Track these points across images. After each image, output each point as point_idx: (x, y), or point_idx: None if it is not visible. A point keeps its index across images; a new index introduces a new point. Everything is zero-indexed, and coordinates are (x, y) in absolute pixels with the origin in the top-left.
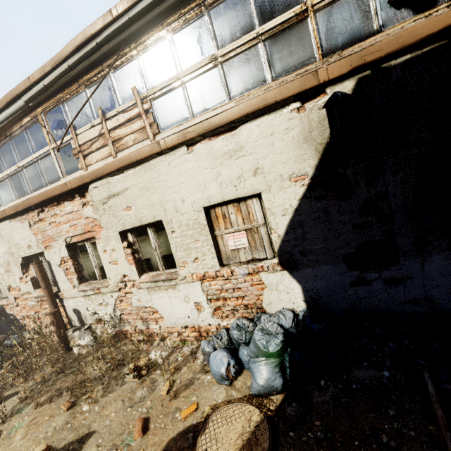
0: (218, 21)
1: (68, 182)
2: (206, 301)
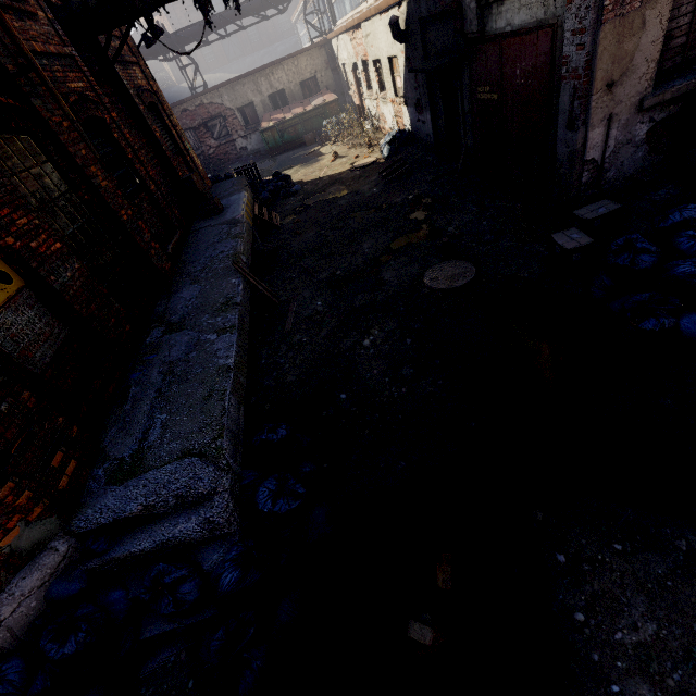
0: None
1: (355, 20)
2: (394, 116)
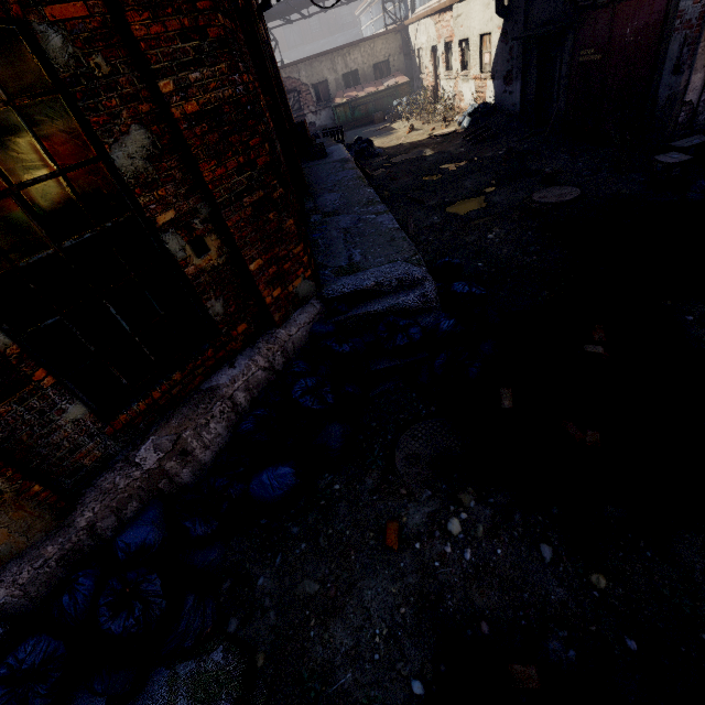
0: None
1: (446, 2)
2: (475, 92)
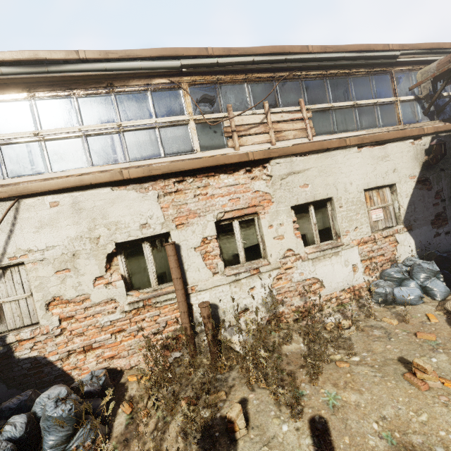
0: (357, 86)
1: (251, 153)
2: (360, 262)
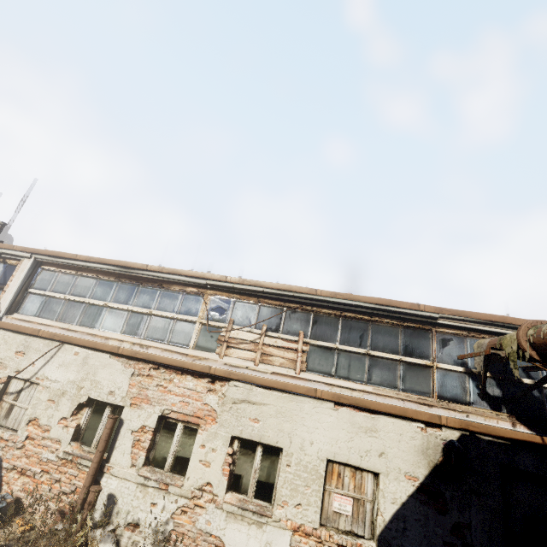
0: (378, 335)
1: (214, 368)
2: None
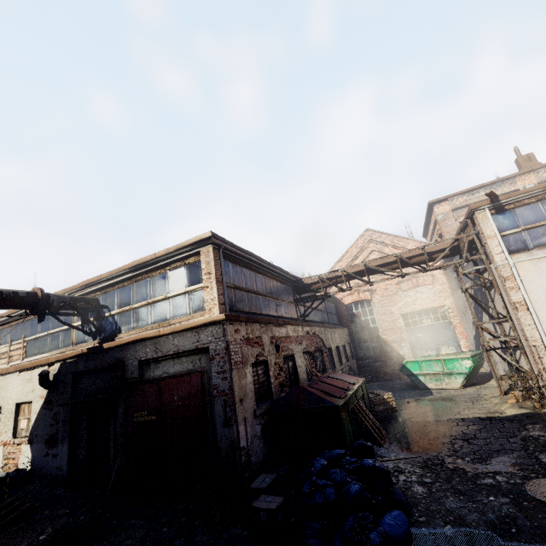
0: (53, 319)
1: None
2: (3, 459)
